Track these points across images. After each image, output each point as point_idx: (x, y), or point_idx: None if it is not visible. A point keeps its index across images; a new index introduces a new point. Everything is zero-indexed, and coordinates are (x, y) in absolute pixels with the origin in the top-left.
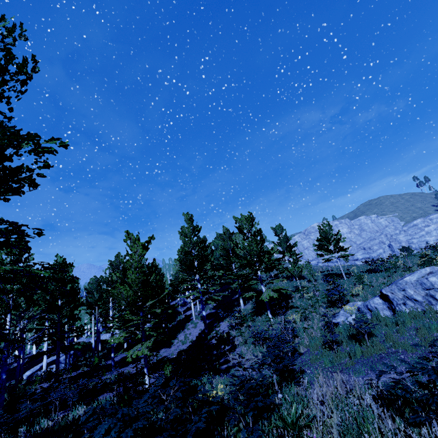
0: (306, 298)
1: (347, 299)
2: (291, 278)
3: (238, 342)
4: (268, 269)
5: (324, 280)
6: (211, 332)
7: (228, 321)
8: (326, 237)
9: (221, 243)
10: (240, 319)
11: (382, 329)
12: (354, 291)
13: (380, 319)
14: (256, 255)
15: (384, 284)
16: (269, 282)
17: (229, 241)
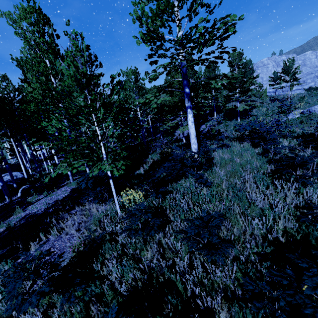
0: (262, 111)
1: (291, 110)
2: (245, 101)
3: (221, 131)
4: (244, 92)
5: (271, 102)
6: (200, 129)
7: (209, 124)
8: (287, 70)
9: (207, 74)
10: (217, 122)
11: (316, 118)
12: (297, 106)
13: (314, 116)
14: (239, 82)
15: (317, 102)
16: (242, 100)
17: (213, 73)
